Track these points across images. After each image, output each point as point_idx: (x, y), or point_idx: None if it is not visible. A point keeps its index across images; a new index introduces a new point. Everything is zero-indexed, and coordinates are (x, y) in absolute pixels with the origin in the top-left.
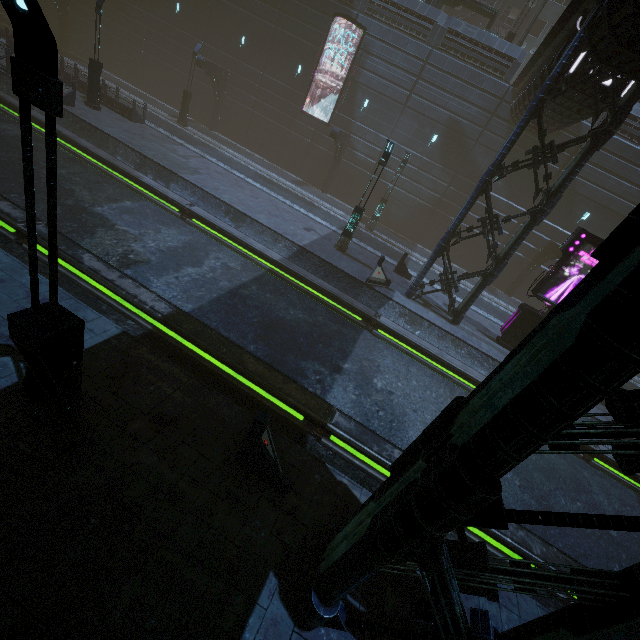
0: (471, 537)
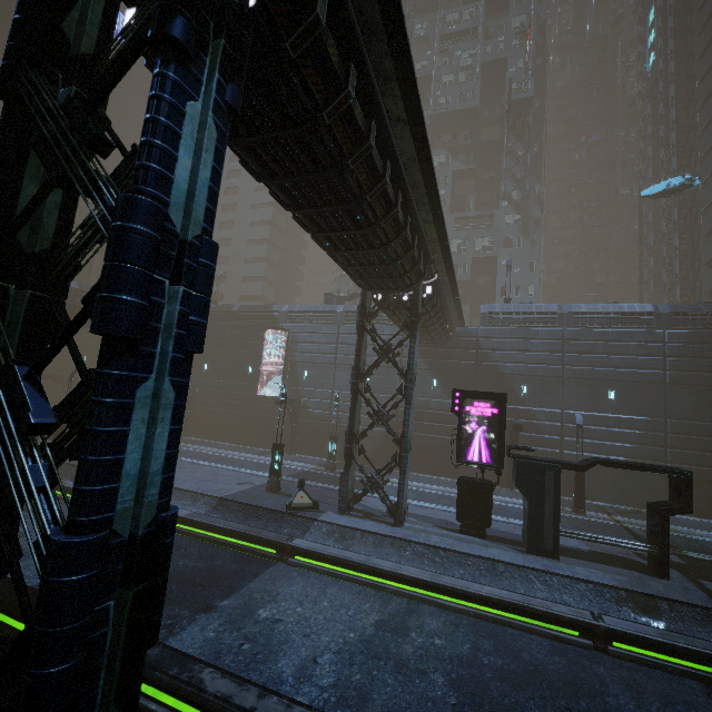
0: None
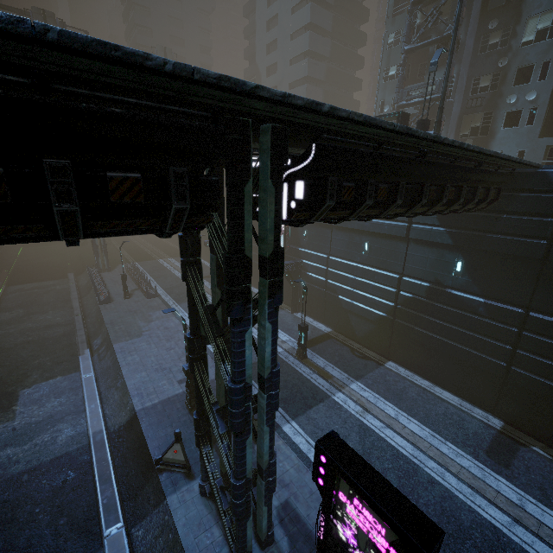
0: None
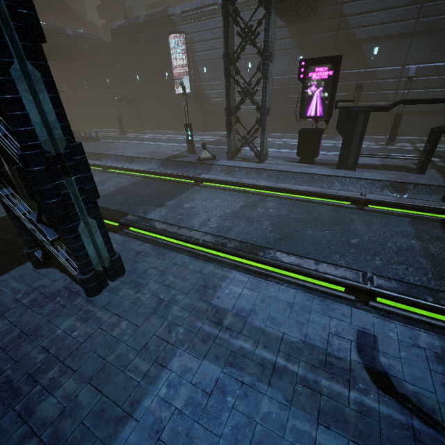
0: (198, 252)
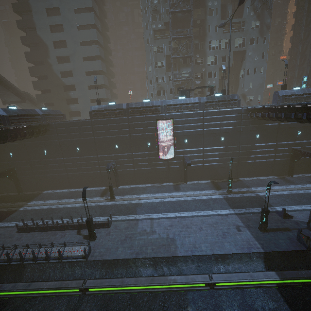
0: None
